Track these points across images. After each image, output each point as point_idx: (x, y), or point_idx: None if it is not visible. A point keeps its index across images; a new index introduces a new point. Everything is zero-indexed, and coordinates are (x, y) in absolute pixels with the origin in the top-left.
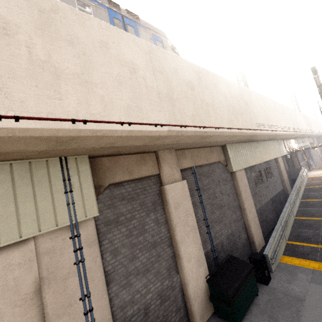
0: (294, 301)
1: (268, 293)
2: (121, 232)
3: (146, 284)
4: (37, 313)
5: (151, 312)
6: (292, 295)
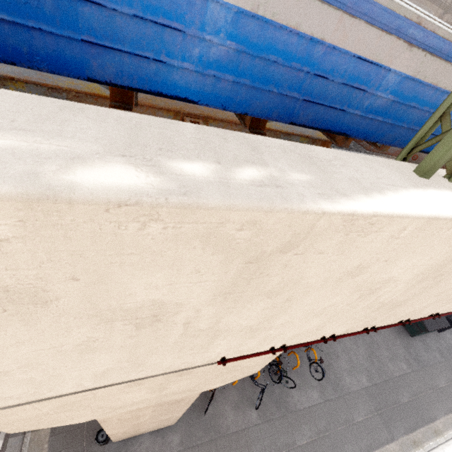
0: (450, 351)
1: (436, 336)
2: None
3: None
4: None
5: None
6: (451, 348)
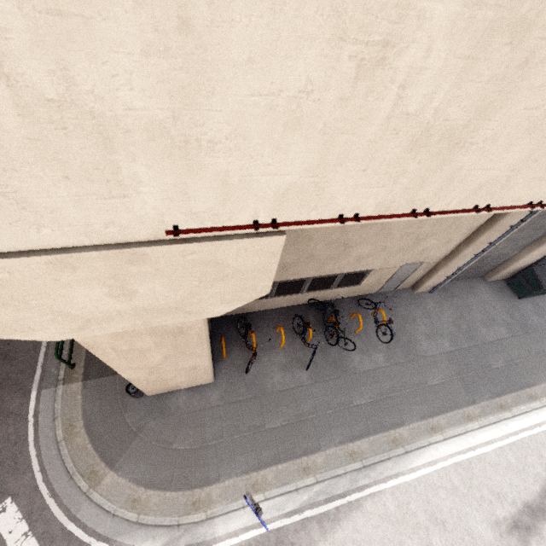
0: None
1: None
2: (541, 212)
3: (503, 247)
4: (465, 237)
5: (485, 261)
6: None
